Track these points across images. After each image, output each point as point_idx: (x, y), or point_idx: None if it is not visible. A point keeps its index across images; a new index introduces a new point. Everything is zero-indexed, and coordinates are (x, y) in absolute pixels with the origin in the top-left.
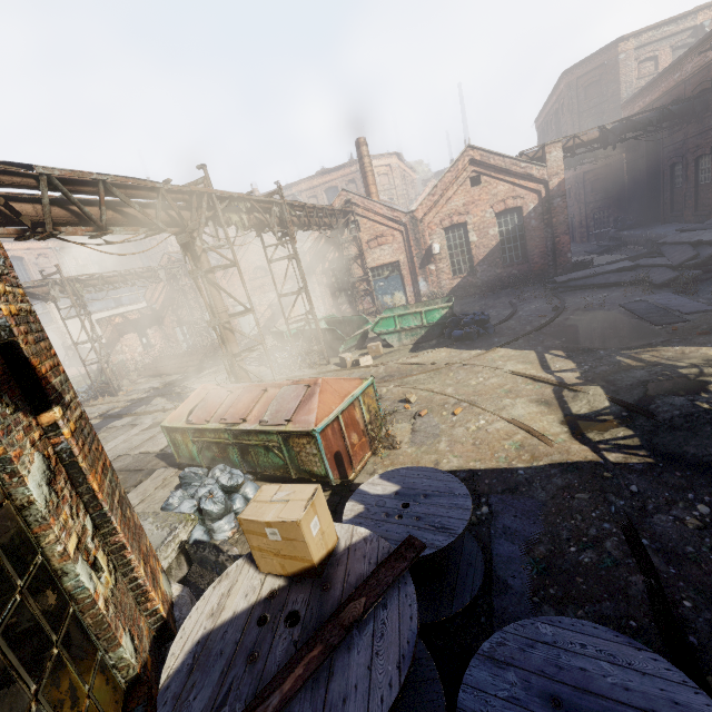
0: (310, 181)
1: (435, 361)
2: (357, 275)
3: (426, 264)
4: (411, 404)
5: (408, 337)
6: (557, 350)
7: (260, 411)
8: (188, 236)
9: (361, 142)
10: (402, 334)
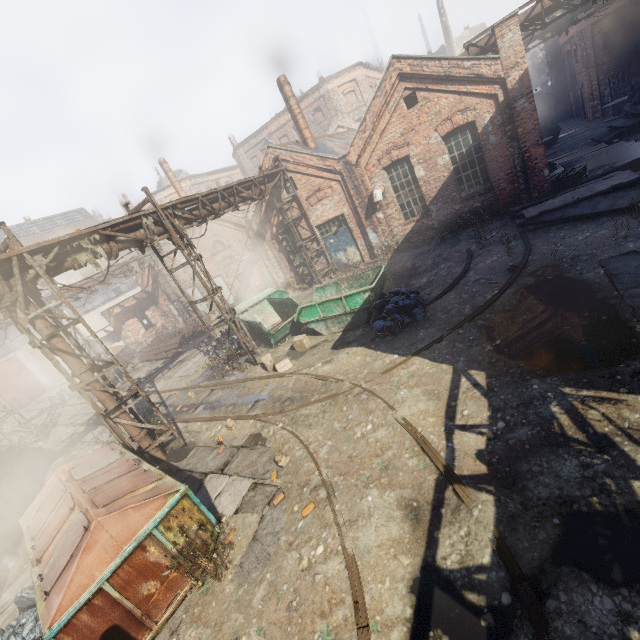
0: (277, 121)
1: (342, 374)
2: (305, 235)
3: (372, 213)
4: (280, 469)
5: (335, 325)
6: (480, 371)
7: (55, 547)
8: (6, 311)
9: (282, 82)
10: (328, 322)
